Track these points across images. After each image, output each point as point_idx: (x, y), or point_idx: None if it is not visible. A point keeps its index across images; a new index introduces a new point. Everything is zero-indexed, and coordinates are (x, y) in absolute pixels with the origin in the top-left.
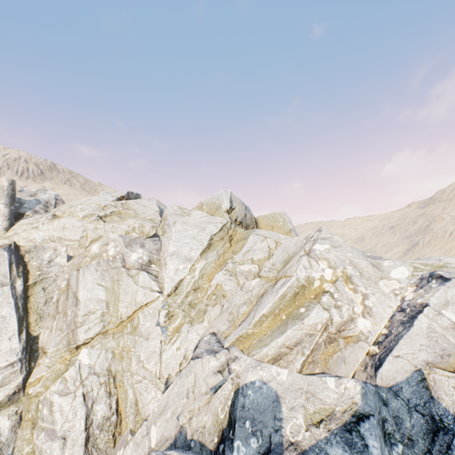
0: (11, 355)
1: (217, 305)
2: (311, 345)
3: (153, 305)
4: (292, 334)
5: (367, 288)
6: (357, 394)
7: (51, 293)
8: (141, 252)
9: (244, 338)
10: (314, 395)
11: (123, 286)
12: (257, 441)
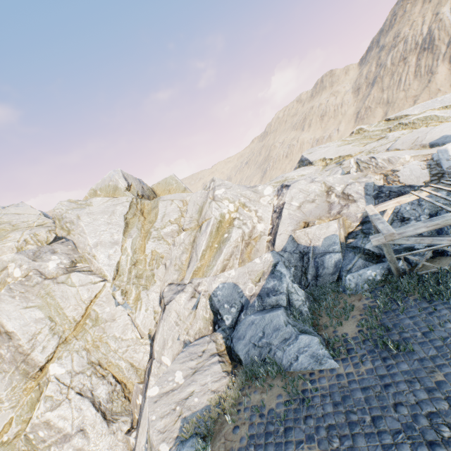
0: None
1: (160, 266)
2: (239, 251)
3: (104, 293)
4: (227, 251)
5: (255, 207)
6: (271, 257)
7: None
8: (57, 258)
9: (197, 271)
10: (252, 271)
11: (58, 295)
12: (235, 308)
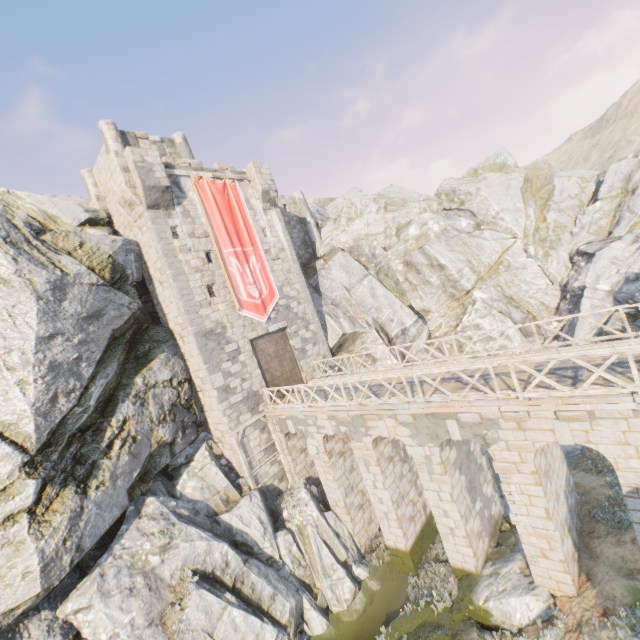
0: (410, 317)
1: (565, 233)
2: None
3: (514, 248)
4: None
5: None
6: None
7: (394, 277)
8: (465, 220)
9: (633, 226)
10: None
11: (474, 246)
12: None
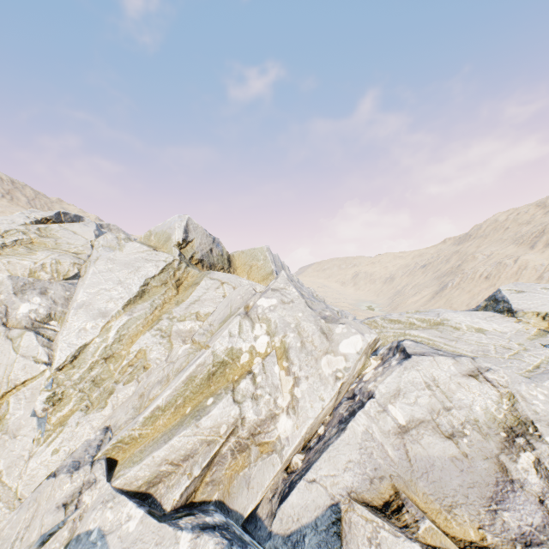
0: None
1: (133, 381)
2: (205, 459)
3: (34, 384)
4: (180, 443)
5: (302, 369)
6: None
7: None
8: (38, 302)
9: (127, 443)
10: None
11: None
12: None
